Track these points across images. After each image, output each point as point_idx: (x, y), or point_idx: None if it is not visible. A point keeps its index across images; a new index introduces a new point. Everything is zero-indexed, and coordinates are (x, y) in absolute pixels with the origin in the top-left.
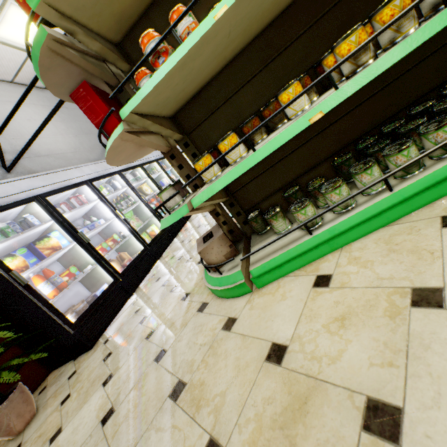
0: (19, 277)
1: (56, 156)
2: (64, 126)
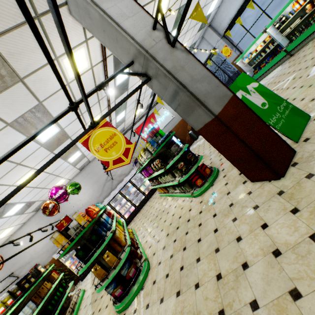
0: (68, 268)
1: (85, 204)
2: (88, 186)
